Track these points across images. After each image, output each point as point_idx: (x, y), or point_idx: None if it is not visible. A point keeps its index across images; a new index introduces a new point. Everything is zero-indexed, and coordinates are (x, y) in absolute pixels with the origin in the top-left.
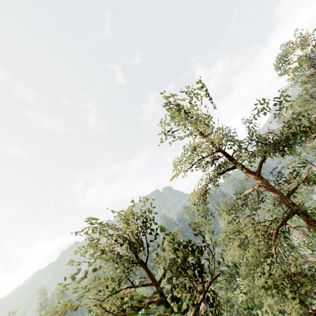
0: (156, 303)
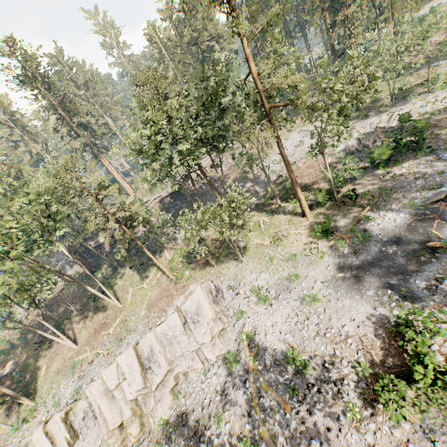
0: (245, 1)
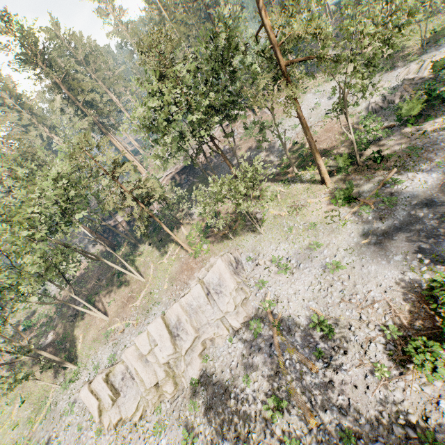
0: None
